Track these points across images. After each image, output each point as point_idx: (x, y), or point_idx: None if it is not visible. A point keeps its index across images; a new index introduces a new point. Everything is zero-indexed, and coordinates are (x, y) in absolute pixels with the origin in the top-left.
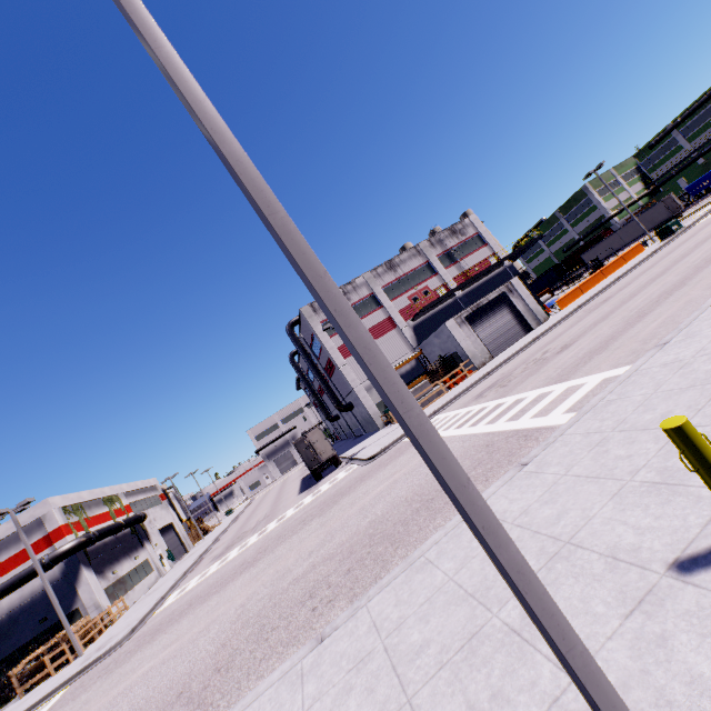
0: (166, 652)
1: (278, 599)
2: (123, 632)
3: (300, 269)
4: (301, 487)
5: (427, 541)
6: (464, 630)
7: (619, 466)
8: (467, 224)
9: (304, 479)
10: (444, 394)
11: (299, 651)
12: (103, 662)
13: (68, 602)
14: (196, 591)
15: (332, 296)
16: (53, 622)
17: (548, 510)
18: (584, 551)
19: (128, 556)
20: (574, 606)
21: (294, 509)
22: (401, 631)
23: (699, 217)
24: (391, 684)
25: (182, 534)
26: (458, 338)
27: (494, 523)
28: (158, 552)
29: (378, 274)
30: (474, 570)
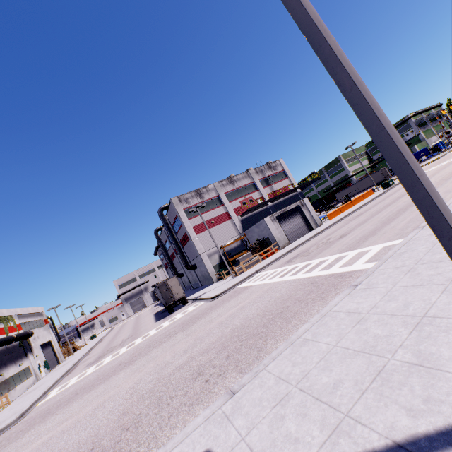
0: (63, 426)
1: (167, 379)
2: (11, 418)
3: (347, 74)
4: (156, 318)
5: (299, 330)
6: (369, 370)
7: (435, 278)
8: (278, 164)
9: (157, 313)
10: (260, 262)
11: (215, 402)
12: None
13: None
14: (78, 385)
15: (368, 95)
16: None
17: (394, 304)
18: (442, 319)
19: (14, 362)
20: None
21: (156, 329)
22: (309, 378)
23: None
24: (322, 408)
25: (57, 350)
26: (271, 228)
27: None
28: (37, 362)
29: (223, 185)
30: (353, 339)
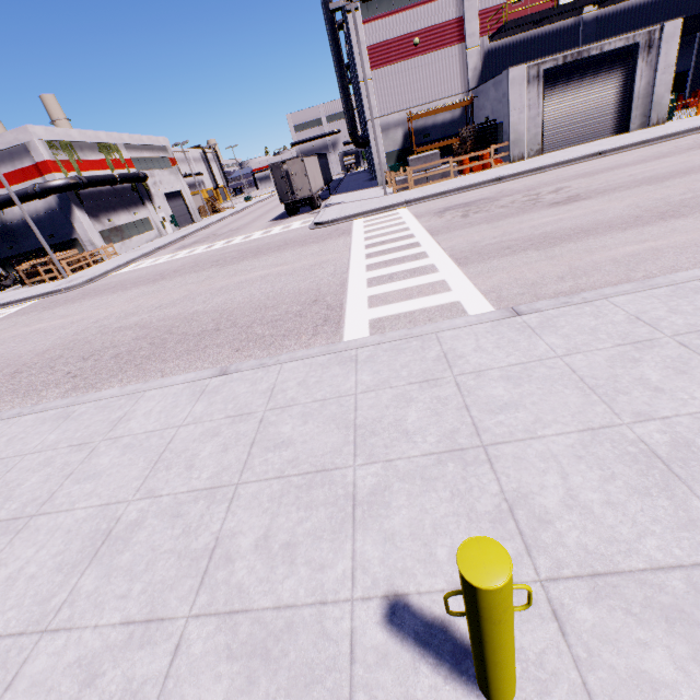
0: (54, 323)
1: (94, 338)
2: (85, 279)
3: None
4: (283, 212)
5: (104, 391)
6: None
7: (172, 470)
8: None
9: None
10: (448, 180)
11: None
12: (60, 296)
13: (68, 231)
14: (132, 275)
15: None
16: (60, 241)
17: (109, 458)
18: (6, 543)
19: (126, 209)
20: None
21: (242, 239)
22: None
23: None
24: None
25: (191, 206)
26: (513, 103)
27: None
28: (161, 215)
29: None
30: (30, 465)
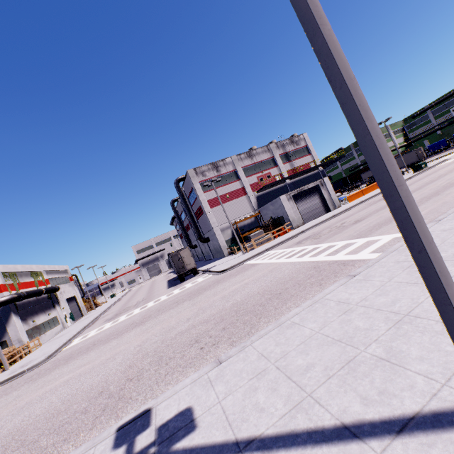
0: (81, 369)
1: (169, 342)
2: (41, 358)
3: (338, 70)
4: (169, 284)
5: (289, 313)
6: (341, 358)
7: None
8: (301, 139)
9: (170, 280)
10: (272, 241)
11: (203, 368)
12: (27, 374)
13: None
14: (96, 337)
15: (358, 94)
16: None
17: (383, 299)
18: (423, 319)
19: (44, 312)
20: (427, 346)
21: (167, 296)
22: (287, 359)
23: (437, 162)
24: (290, 386)
25: (81, 305)
26: (286, 207)
27: (445, 270)
28: (64, 313)
29: (241, 158)
30: (336, 328)
